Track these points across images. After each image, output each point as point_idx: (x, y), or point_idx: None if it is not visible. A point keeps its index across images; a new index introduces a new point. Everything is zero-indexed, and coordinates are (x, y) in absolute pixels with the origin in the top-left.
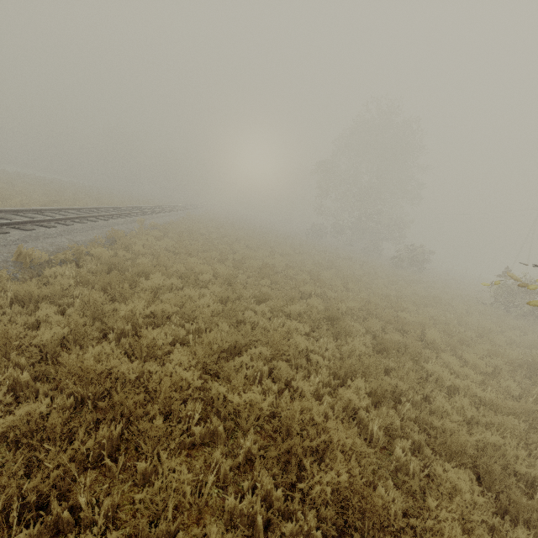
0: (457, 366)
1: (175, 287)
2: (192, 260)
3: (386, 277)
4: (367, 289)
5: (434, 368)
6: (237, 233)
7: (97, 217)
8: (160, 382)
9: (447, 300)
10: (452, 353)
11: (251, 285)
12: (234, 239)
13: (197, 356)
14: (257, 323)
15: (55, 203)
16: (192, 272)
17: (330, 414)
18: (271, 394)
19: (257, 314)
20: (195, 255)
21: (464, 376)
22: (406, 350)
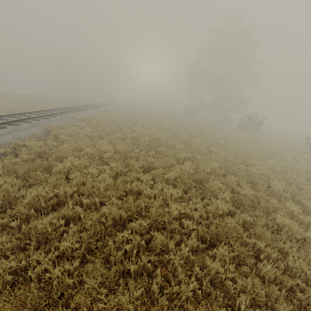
0: (302, 215)
1: (83, 166)
2: (101, 141)
3: (236, 139)
4: (224, 149)
5: (284, 222)
6: (138, 117)
7: (41, 117)
8: (46, 269)
9: (279, 152)
10: (291, 198)
11: (142, 156)
12: (135, 122)
13: (82, 239)
14: (143, 190)
15: (19, 109)
16: (98, 152)
17: (199, 291)
18: (145, 274)
19: (143, 183)
20: (105, 137)
21: (308, 223)
22: (257, 202)
